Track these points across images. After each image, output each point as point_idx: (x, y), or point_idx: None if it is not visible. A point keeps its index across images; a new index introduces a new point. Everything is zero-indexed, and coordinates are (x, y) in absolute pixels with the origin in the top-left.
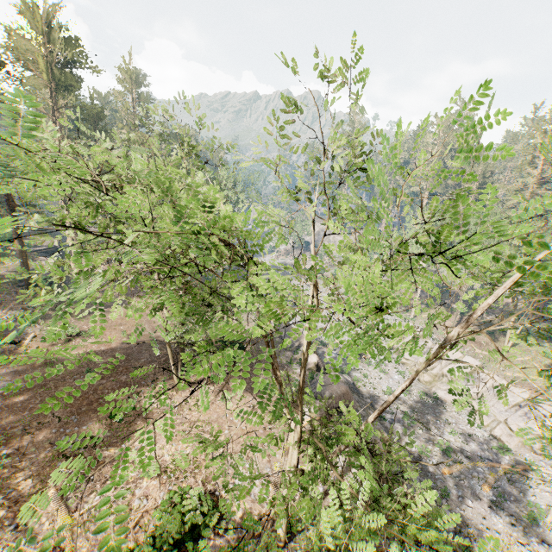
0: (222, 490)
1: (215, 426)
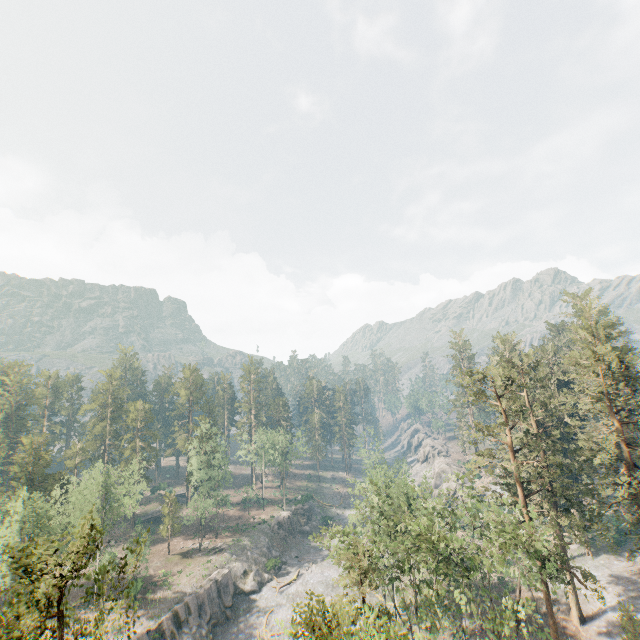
0: None
1: (71, 636)
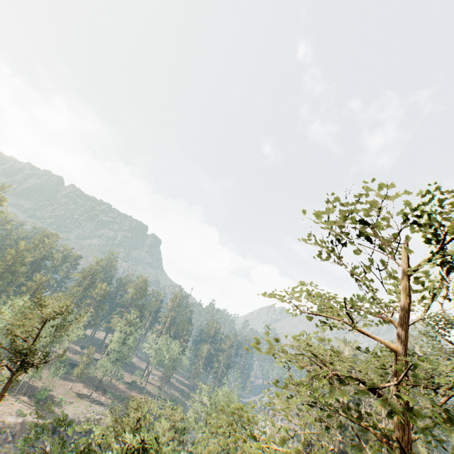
0: None
1: None
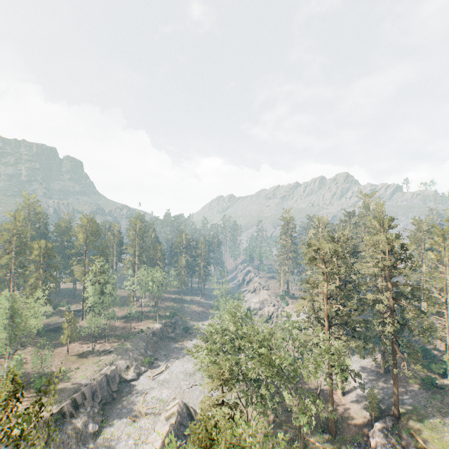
0: None
1: None
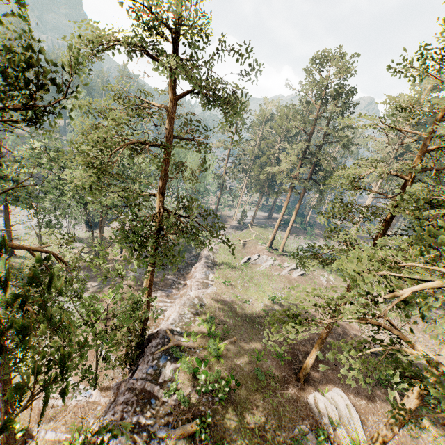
0: None
1: None
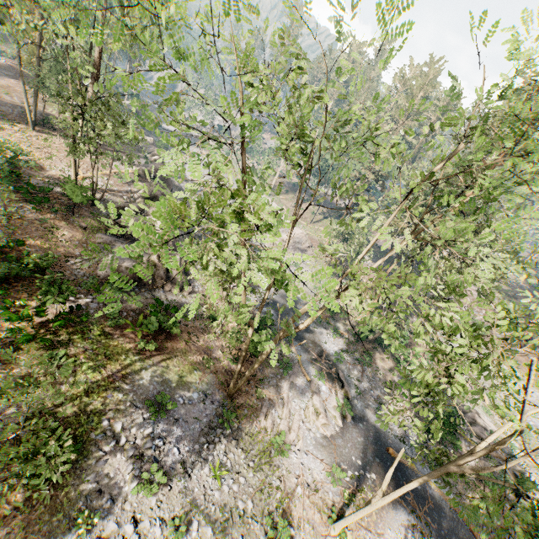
0: (46, 166)
1: (55, 151)
